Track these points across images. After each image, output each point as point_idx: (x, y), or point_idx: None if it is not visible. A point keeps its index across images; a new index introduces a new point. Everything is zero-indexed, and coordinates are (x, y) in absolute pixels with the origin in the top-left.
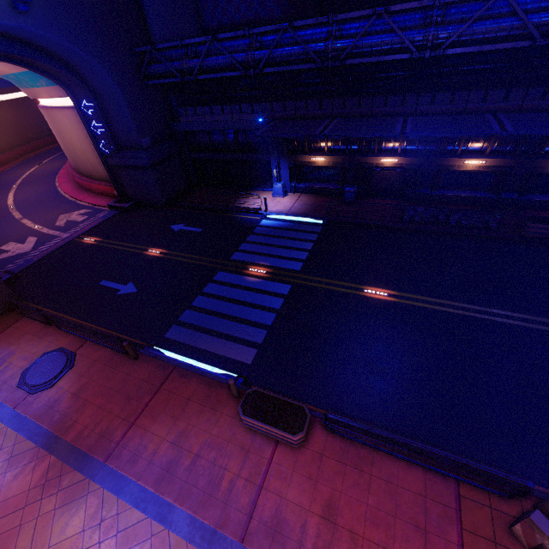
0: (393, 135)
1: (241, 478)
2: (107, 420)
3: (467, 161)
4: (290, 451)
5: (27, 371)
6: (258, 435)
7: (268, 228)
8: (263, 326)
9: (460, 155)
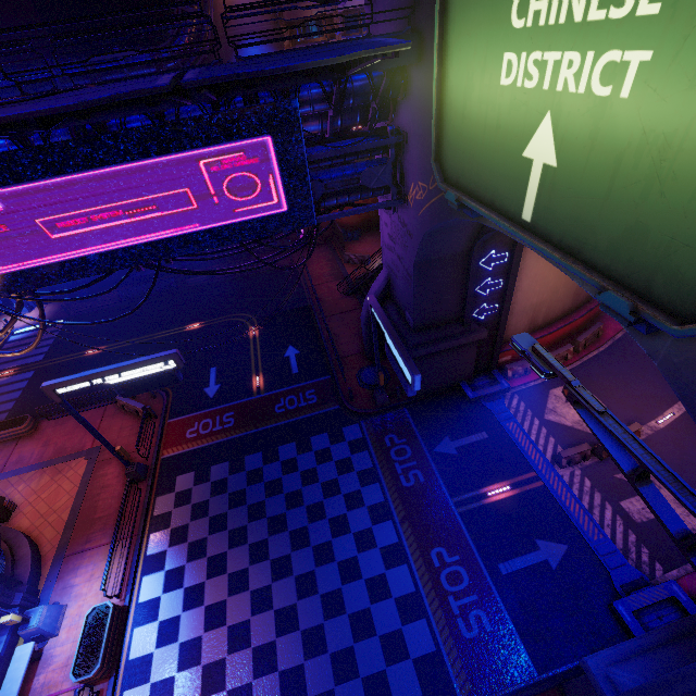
0: None
1: None
2: None
3: None
4: (28, 437)
5: None
6: (9, 441)
7: (16, 342)
8: (13, 400)
9: None
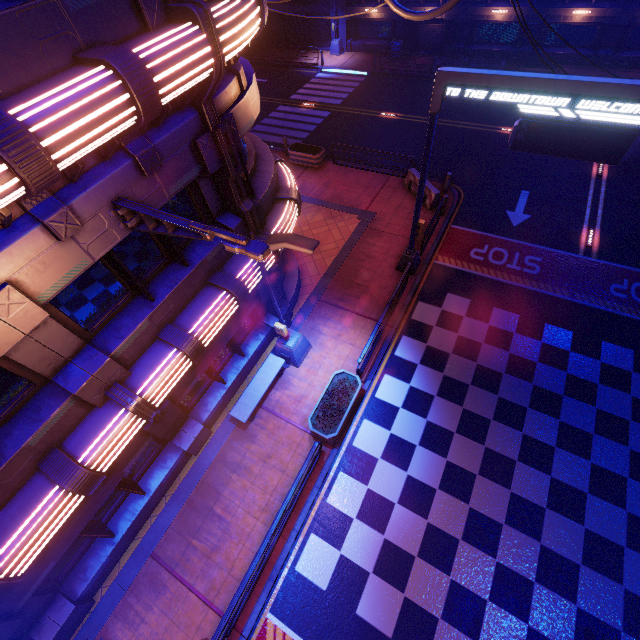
0: None
1: None
2: None
3: (493, 11)
4: (313, 170)
5: None
6: (297, 166)
7: (321, 79)
8: (308, 131)
9: (490, 5)
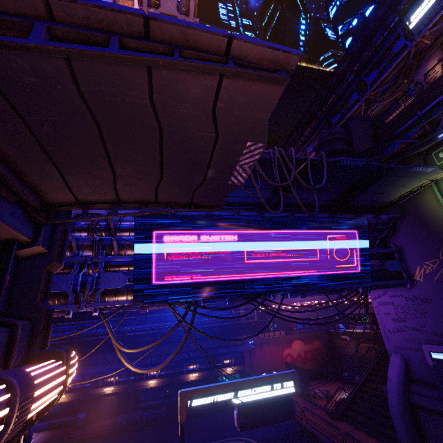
0: (104, 369)
1: None
2: None
3: (149, 382)
4: None
5: None
6: None
7: None
8: None
9: (146, 379)
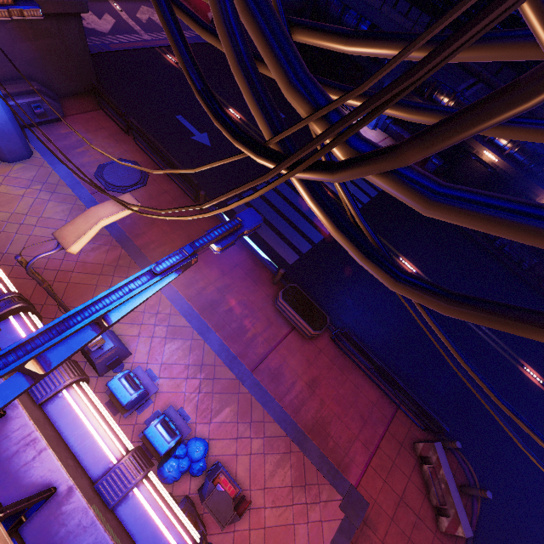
0: None
1: (262, 336)
2: (170, 246)
3: None
4: (300, 338)
5: (105, 167)
6: (282, 317)
7: None
8: (310, 241)
9: None
